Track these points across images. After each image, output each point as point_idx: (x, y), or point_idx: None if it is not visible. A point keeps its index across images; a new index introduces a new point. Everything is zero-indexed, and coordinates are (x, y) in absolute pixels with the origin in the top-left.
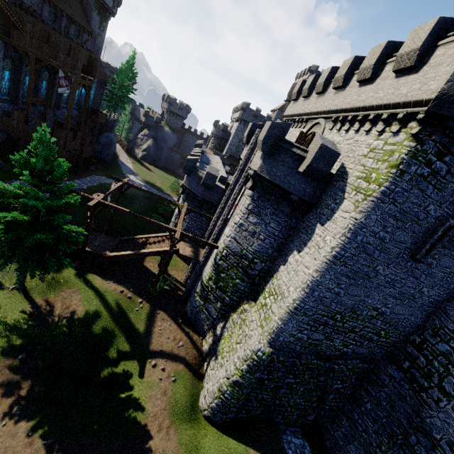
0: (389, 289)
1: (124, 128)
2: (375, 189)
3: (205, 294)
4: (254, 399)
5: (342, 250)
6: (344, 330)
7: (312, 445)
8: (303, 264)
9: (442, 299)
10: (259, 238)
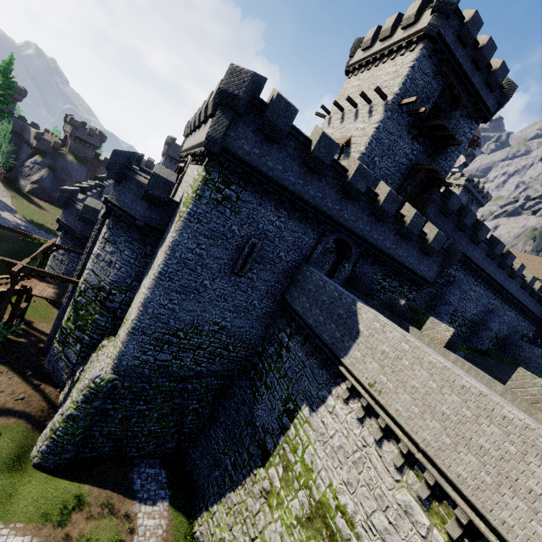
0: (223, 303)
1: (1, 151)
2: (185, 211)
3: (64, 338)
4: (99, 434)
5: (166, 266)
6: (191, 347)
7: (170, 472)
8: (144, 285)
9: (274, 310)
10: (115, 267)
